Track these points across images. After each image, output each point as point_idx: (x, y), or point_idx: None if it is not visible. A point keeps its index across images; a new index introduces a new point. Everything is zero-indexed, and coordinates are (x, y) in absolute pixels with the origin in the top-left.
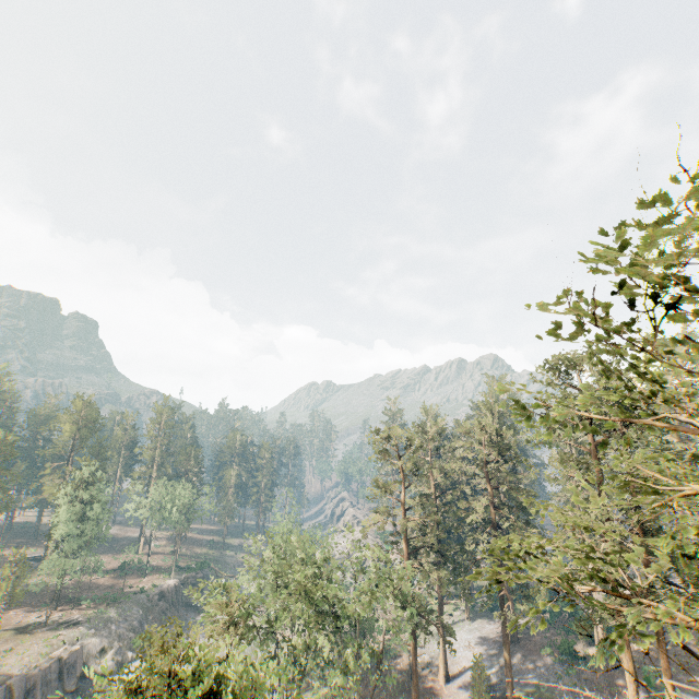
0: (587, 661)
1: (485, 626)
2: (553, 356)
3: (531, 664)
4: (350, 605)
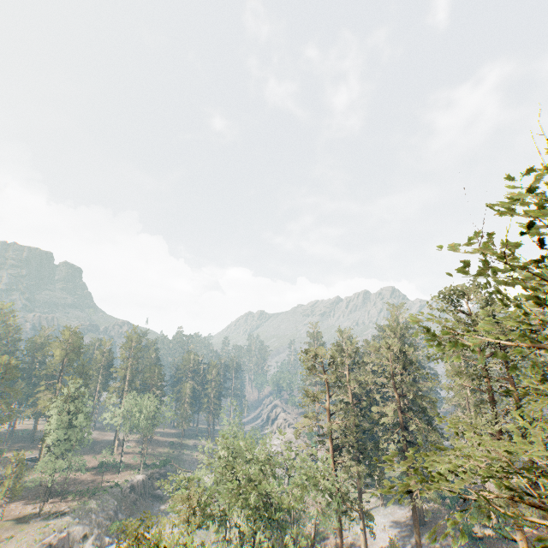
0: (484, 540)
1: (397, 511)
2: (444, 288)
3: (437, 544)
4: (287, 497)
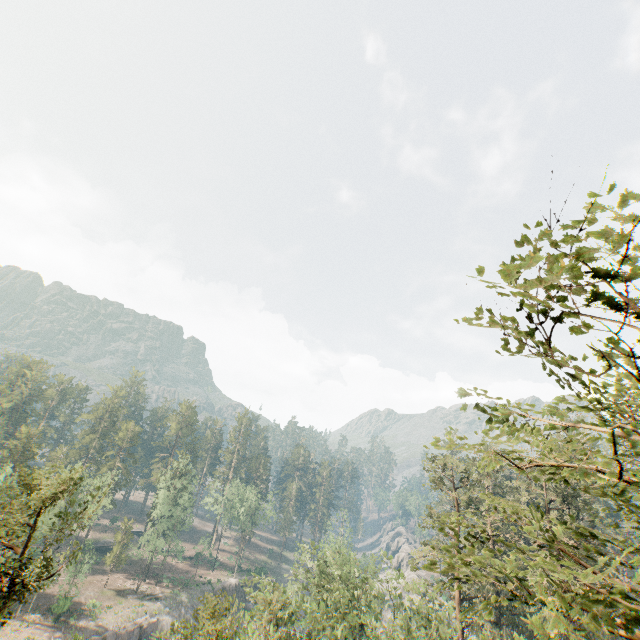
0: None
1: None
2: (616, 393)
3: None
4: (386, 636)
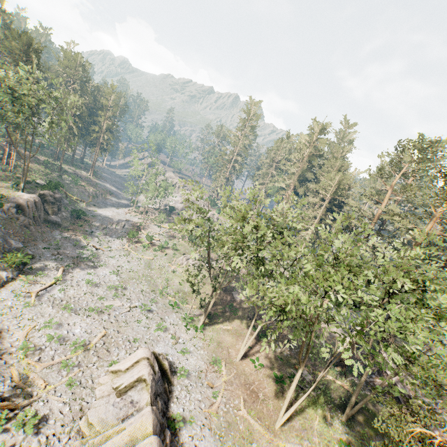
0: None
1: None
2: None
3: None
4: None
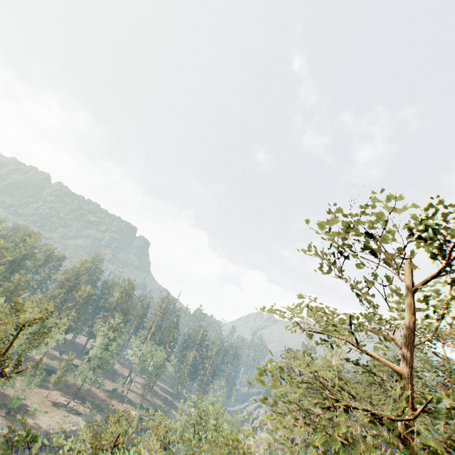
0: None
1: None
2: (421, 326)
3: None
4: None
